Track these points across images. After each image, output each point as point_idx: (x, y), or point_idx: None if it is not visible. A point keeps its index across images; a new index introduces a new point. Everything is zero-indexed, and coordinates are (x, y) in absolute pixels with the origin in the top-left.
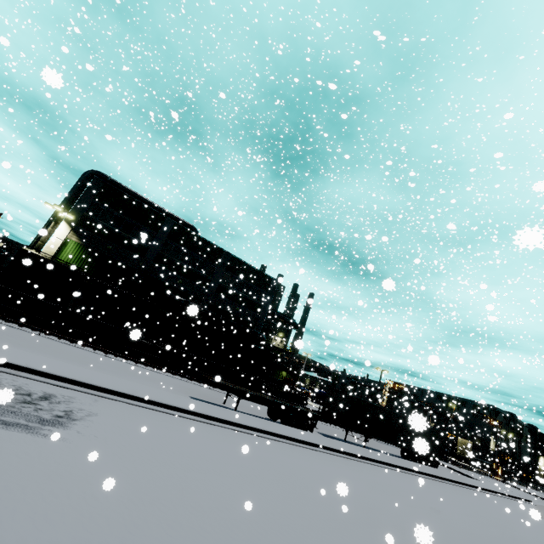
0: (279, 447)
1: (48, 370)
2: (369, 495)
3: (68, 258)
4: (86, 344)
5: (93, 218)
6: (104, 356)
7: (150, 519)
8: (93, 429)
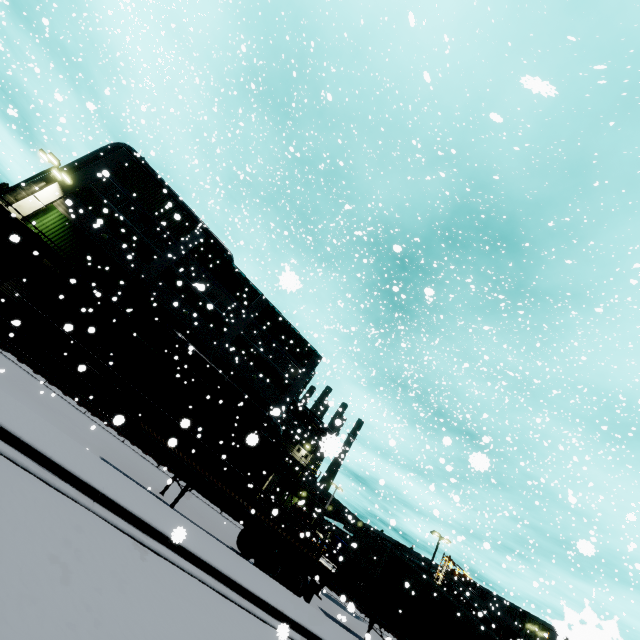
0: (204, 606)
1: None
2: None
3: (41, 230)
4: None
5: (99, 193)
6: None
7: None
8: None
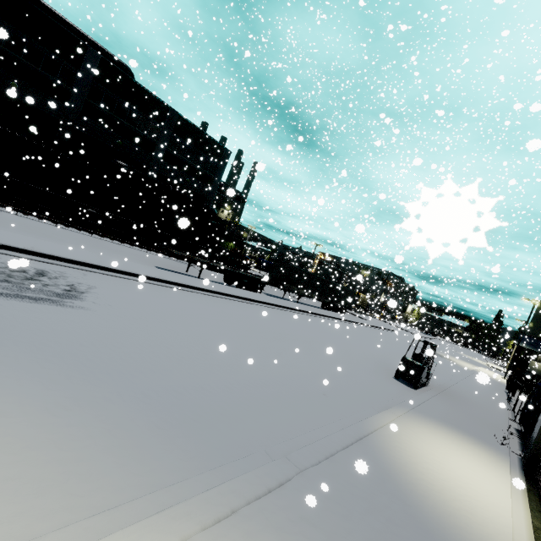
0: (241, 306)
1: (22, 246)
2: (306, 334)
3: None
4: (28, 213)
5: None
6: (54, 226)
7: (185, 356)
8: (103, 300)
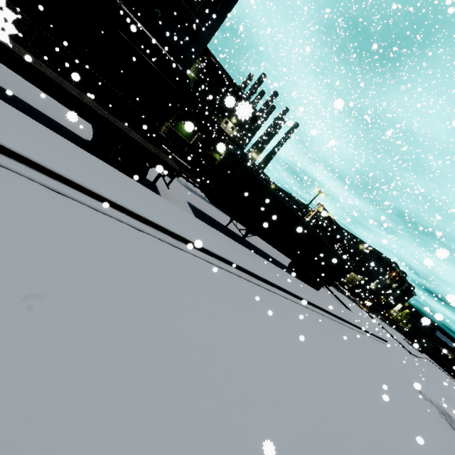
0: None
1: None
2: None
3: None
4: None
5: None
6: None
7: None
8: None
